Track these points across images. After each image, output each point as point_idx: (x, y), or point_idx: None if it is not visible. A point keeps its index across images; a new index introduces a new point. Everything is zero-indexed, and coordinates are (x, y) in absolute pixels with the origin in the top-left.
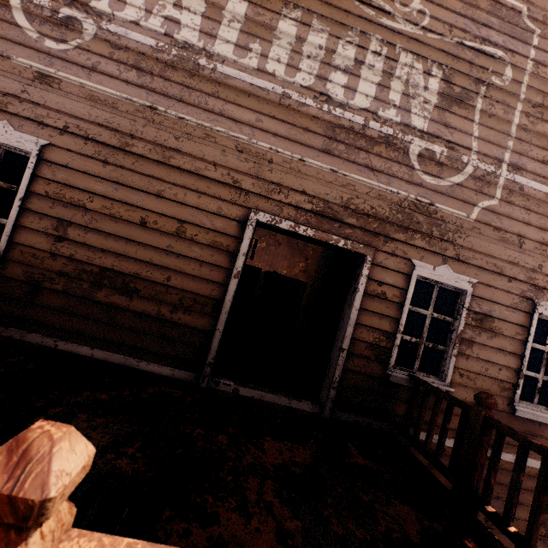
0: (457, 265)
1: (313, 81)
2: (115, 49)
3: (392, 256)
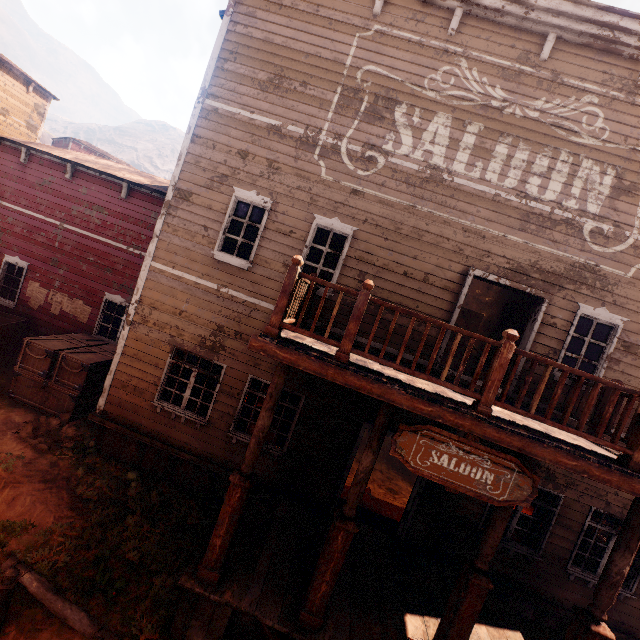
0: (613, 307)
1: (516, 184)
2: (394, 172)
3: (563, 299)
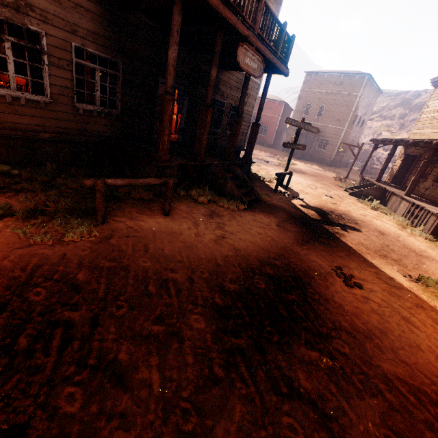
0: None
1: None
2: None
3: None
